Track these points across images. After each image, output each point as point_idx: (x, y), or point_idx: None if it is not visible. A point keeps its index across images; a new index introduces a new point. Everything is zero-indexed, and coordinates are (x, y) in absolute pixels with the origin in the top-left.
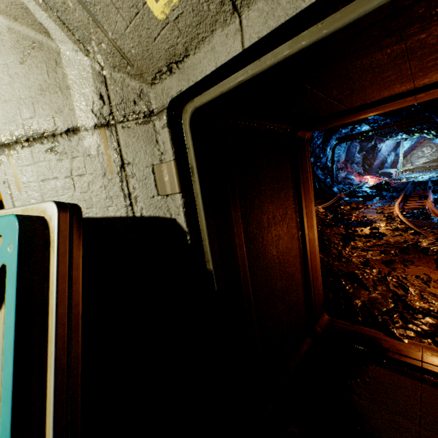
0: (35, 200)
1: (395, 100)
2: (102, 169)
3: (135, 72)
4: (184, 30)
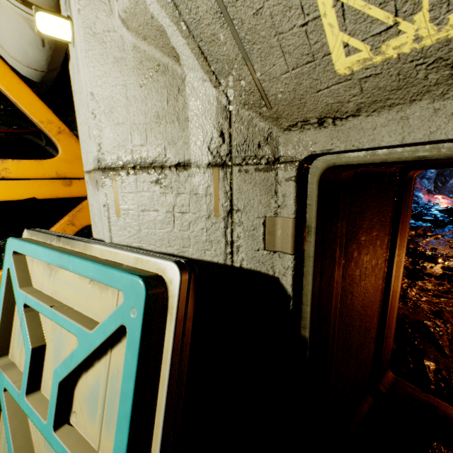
0: (132, 228)
1: None
2: (208, 211)
3: (270, 115)
4: (369, 90)
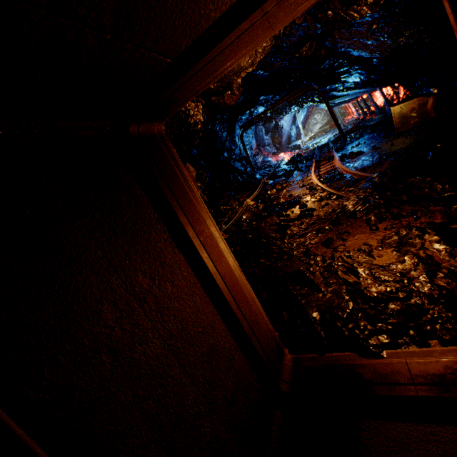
0: None
1: (237, 24)
2: None
3: None
4: None
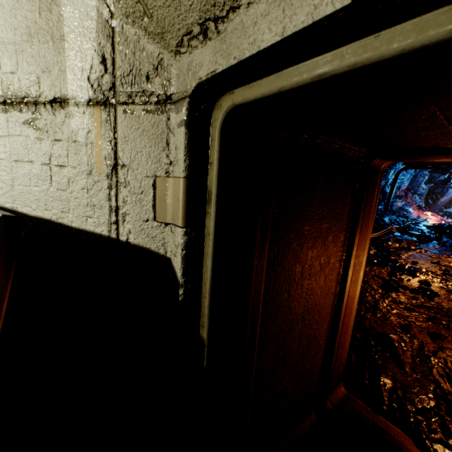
0: (5, 183)
1: None
2: (89, 164)
3: (155, 29)
4: None
